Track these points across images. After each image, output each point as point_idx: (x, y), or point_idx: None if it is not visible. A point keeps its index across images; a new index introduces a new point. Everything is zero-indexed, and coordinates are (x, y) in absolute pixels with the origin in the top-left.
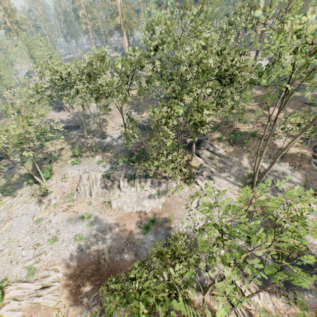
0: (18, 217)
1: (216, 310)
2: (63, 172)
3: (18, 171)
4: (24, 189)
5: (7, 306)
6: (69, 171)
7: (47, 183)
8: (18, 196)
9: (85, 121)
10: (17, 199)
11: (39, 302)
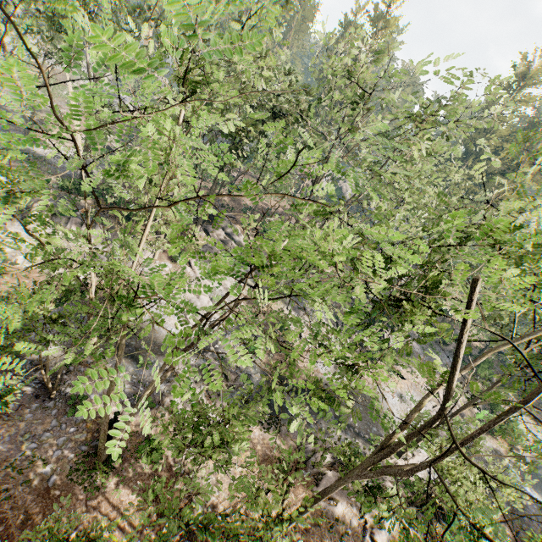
0: None
1: (148, 435)
2: None
3: None
4: None
5: None
6: None
7: None
8: None
9: None
10: None
11: None
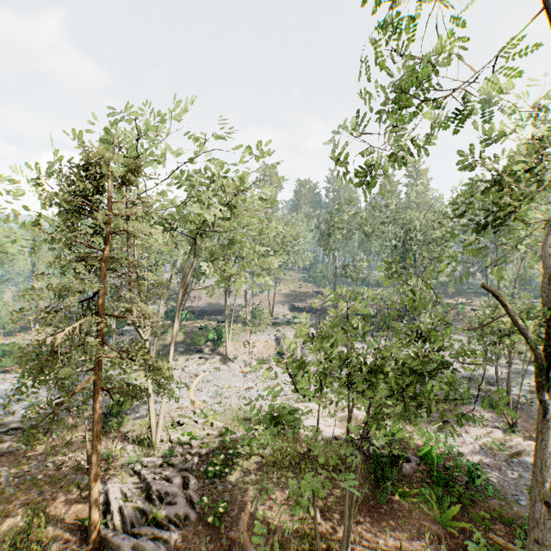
0: (206, 373)
1: None
2: (242, 338)
3: (156, 342)
4: (180, 358)
5: (309, 420)
6: (252, 337)
7: (220, 350)
8: (181, 360)
9: (229, 308)
10: (181, 363)
11: (355, 417)
